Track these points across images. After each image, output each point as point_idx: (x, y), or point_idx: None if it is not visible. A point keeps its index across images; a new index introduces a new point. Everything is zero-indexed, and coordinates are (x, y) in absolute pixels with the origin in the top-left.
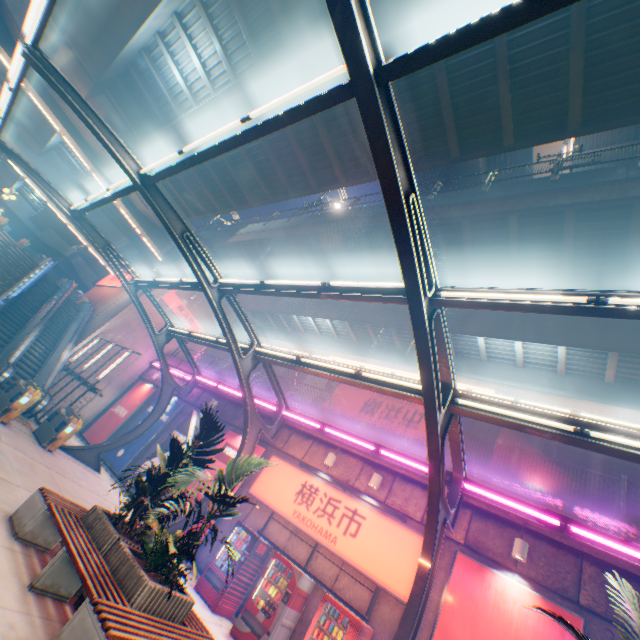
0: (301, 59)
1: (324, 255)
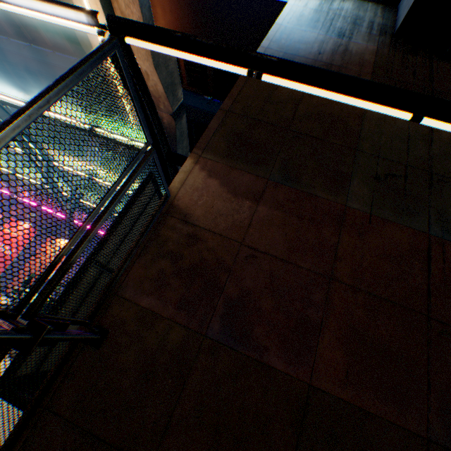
0: None
1: None
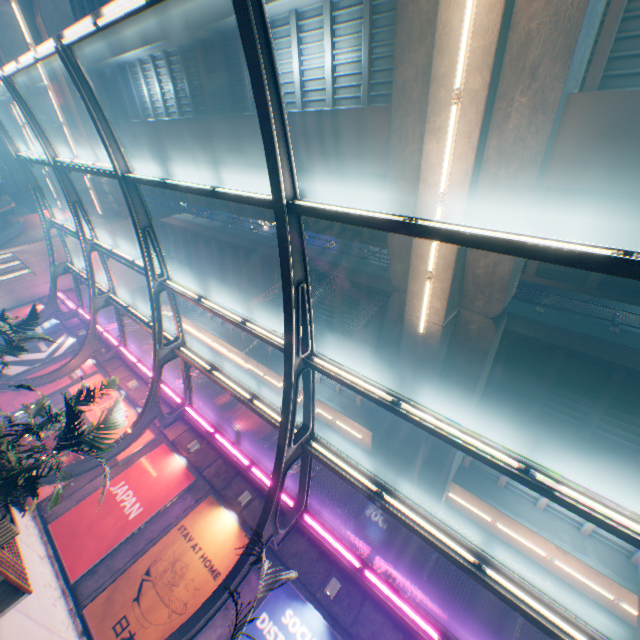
0: (207, 127)
1: (220, 257)
